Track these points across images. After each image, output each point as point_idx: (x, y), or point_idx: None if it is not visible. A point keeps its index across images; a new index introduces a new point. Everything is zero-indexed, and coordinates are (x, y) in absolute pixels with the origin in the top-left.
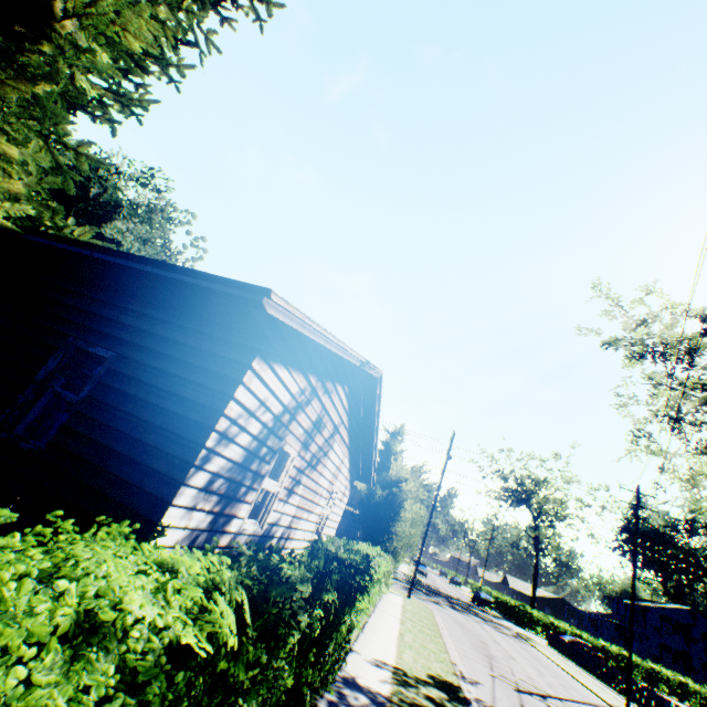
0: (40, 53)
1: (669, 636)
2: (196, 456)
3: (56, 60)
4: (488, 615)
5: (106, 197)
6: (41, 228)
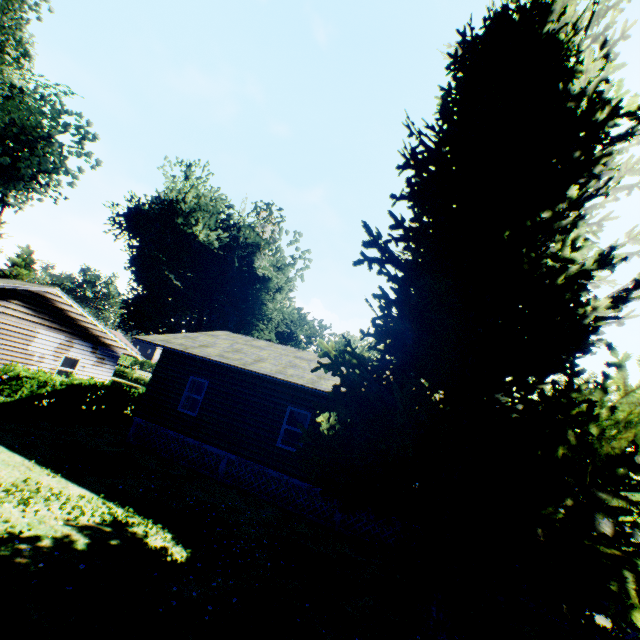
0: None
1: None
2: None
3: None
4: None
5: (249, 241)
6: None
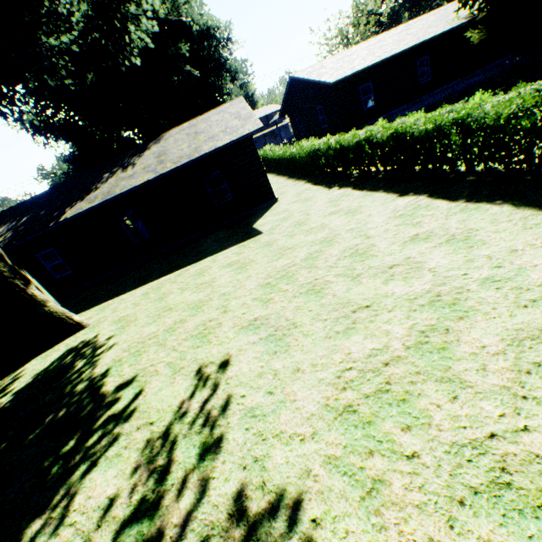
0: None
1: None
2: None
3: None
4: None
5: None
6: None
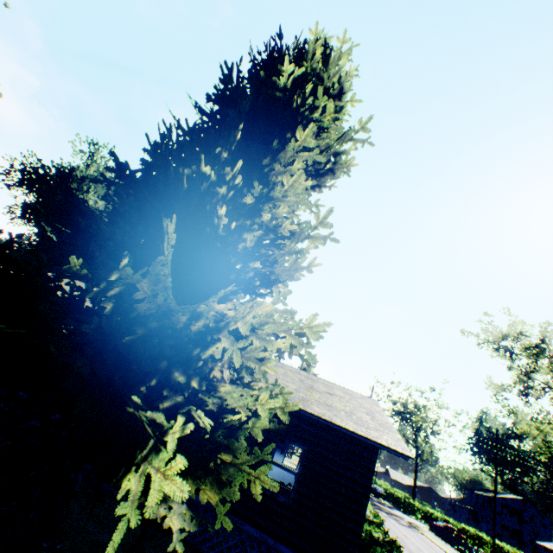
0: (302, 336)
1: (507, 518)
2: (365, 510)
3: (307, 337)
4: (386, 507)
5: None
6: (251, 370)
